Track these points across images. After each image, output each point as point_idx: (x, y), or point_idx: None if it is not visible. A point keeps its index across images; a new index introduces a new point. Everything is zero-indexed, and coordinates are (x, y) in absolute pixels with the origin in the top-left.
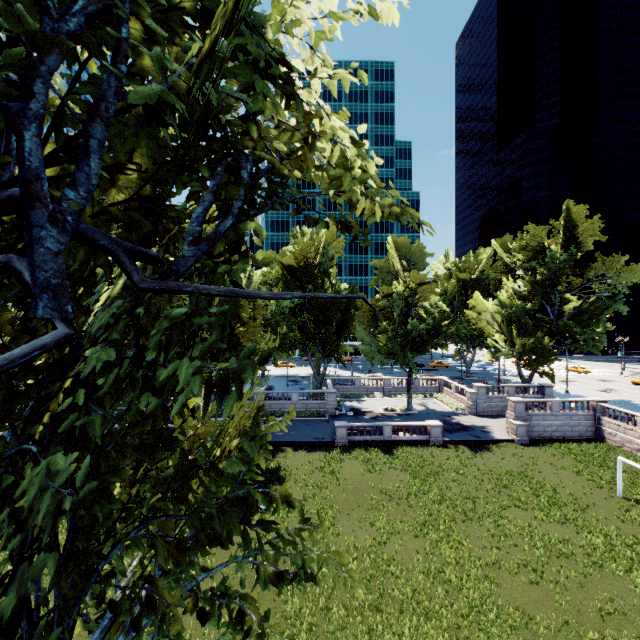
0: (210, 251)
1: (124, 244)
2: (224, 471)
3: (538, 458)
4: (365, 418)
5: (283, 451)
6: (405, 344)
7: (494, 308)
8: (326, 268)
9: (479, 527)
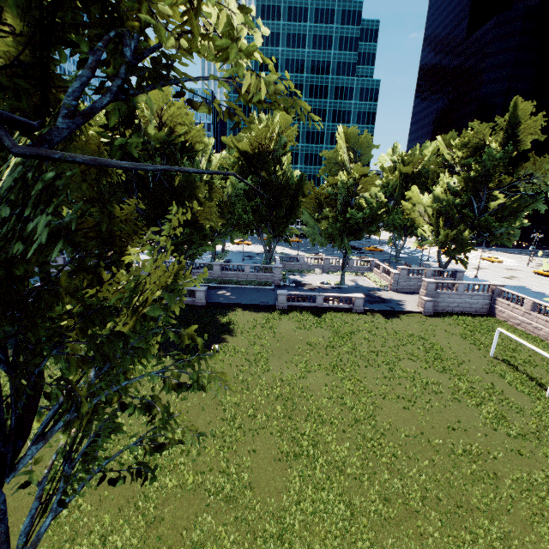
0: (106, 125)
1: None
2: (147, 315)
3: (437, 326)
4: (304, 289)
5: (234, 310)
6: (343, 229)
7: (428, 201)
8: (278, 155)
9: (376, 371)
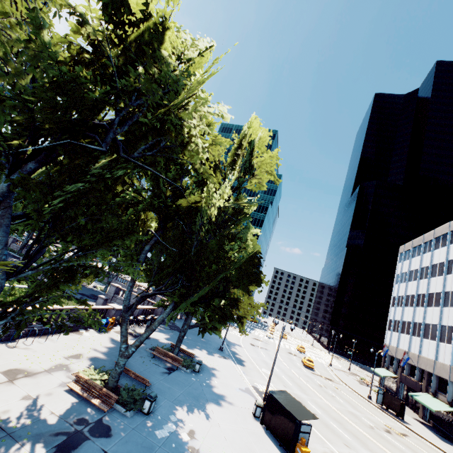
0: None
1: None
2: None
3: None
4: None
5: None
6: None
7: None
8: None
9: None
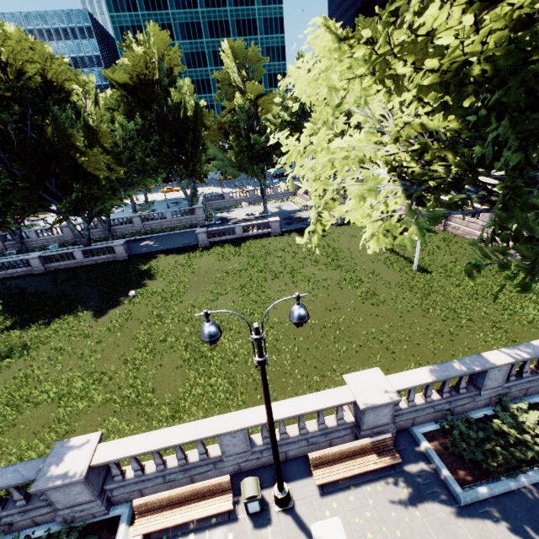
0: None
1: None
2: None
3: (344, 233)
4: (228, 224)
5: (157, 257)
6: (252, 157)
7: None
8: (165, 84)
9: (281, 281)
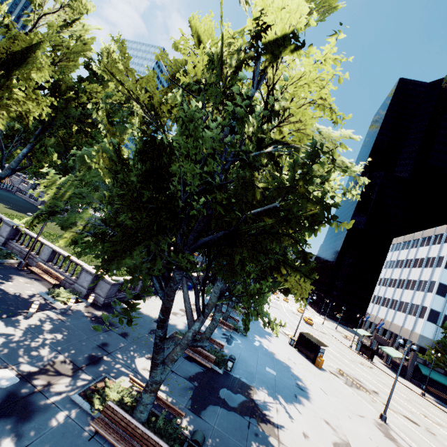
0: None
1: None
2: None
3: None
4: None
5: None
6: None
7: None
8: None
9: None
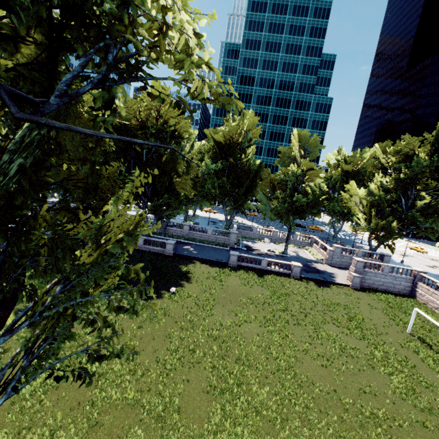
0: (93, 107)
1: (6, 87)
2: (108, 250)
3: (362, 299)
4: (253, 253)
5: (194, 263)
6: (290, 209)
7: (363, 194)
8: (244, 147)
9: (303, 330)
